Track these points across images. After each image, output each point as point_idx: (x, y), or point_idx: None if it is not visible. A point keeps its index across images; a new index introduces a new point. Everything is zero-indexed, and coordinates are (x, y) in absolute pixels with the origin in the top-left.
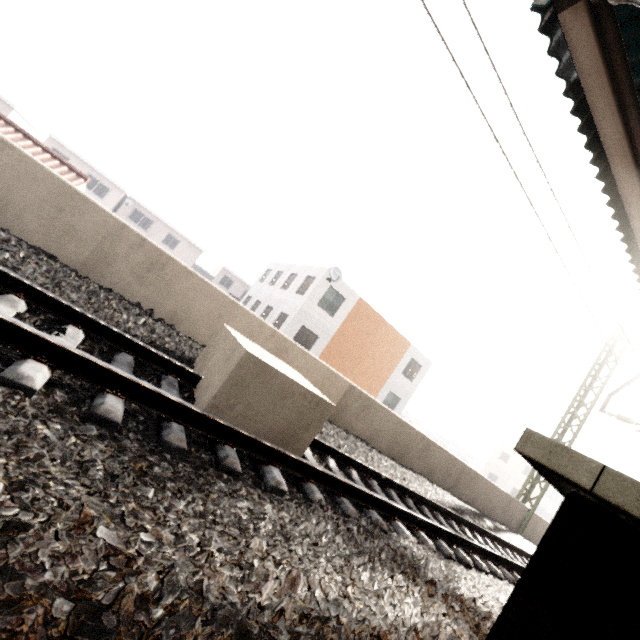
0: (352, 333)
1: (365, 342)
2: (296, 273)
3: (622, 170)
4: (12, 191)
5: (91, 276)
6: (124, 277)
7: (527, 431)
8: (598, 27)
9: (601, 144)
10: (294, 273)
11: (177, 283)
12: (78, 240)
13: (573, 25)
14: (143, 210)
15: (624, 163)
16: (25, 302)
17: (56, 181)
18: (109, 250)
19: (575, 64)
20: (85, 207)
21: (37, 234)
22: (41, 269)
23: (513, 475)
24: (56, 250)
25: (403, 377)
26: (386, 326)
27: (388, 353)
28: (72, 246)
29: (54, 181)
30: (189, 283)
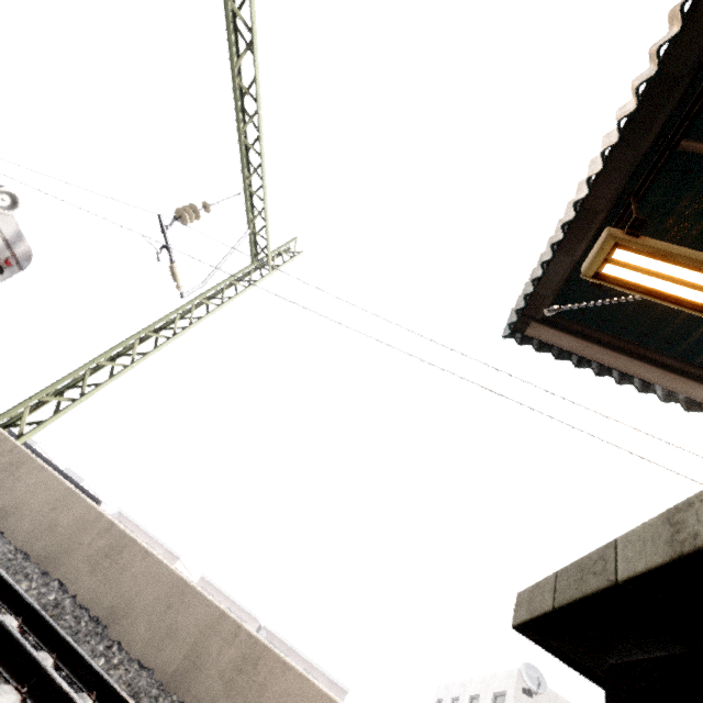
0: None
1: None
2: (476, 693)
3: (702, 395)
4: (137, 596)
5: (177, 691)
6: (211, 686)
7: (516, 596)
8: (561, 327)
9: (655, 385)
10: (473, 694)
11: (270, 685)
12: (176, 641)
13: (539, 333)
14: (276, 641)
15: (695, 389)
16: (93, 702)
17: (174, 577)
18: (203, 648)
19: (565, 349)
20: (192, 599)
21: (141, 641)
22: (127, 675)
23: None
24: (152, 658)
25: None
26: None
27: None
28: (168, 650)
29: (173, 578)
30: (284, 682)
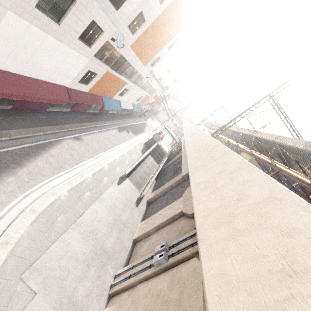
0: (163, 20)
1: (165, 27)
2: None
3: None
4: None
5: None
6: None
7: None
8: None
9: None
10: None
11: None
12: None
13: None
14: None
15: None
16: None
17: None
18: None
19: None
20: None
21: None
22: None
23: (169, 80)
24: None
25: (167, 48)
26: (180, 16)
27: (170, 34)
28: None
29: None
30: None
